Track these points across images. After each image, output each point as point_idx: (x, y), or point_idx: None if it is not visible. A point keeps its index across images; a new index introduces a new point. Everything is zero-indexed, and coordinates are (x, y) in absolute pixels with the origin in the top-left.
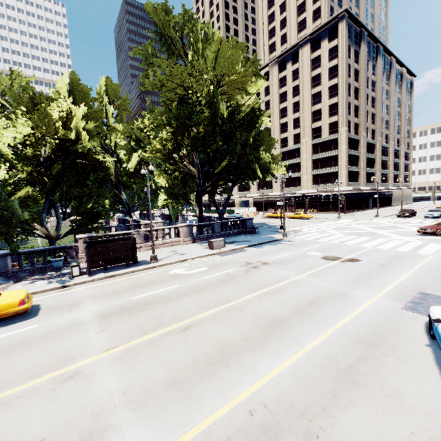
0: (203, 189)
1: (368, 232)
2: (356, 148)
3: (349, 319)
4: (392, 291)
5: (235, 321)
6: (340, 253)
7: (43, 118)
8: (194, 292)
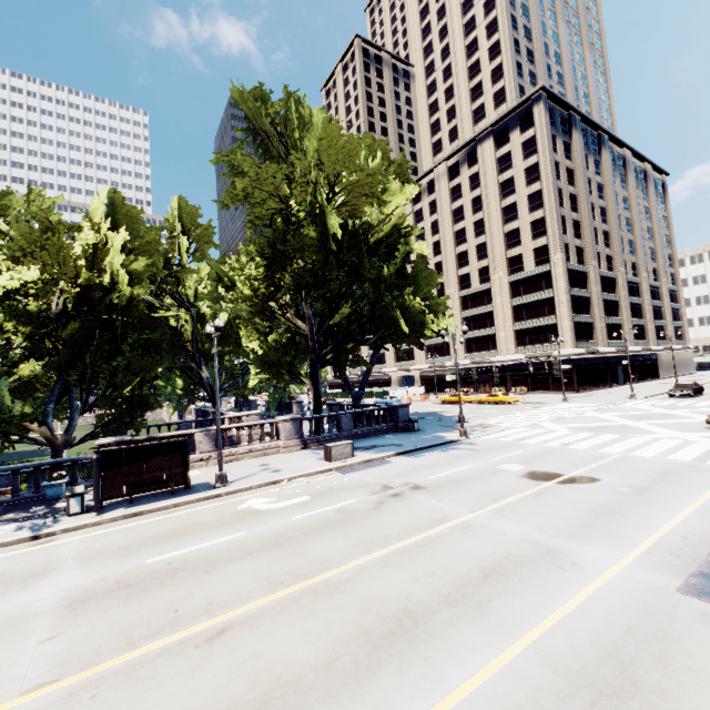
0: (320, 358)
1: (615, 425)
2: (583, 285)
3: (559, 617)
4: (657, 548)
5: (320, 618)
6: (558, 467)
7: (56, 252)
8: (267, 548)
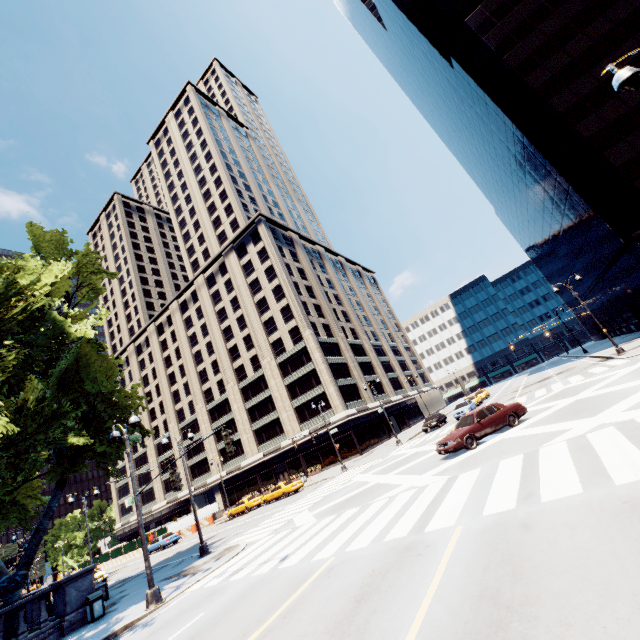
0: None
1: (366, 489)
2: (338, 353)
3: None
4: None
5: None
6: None
7: None
8: None
